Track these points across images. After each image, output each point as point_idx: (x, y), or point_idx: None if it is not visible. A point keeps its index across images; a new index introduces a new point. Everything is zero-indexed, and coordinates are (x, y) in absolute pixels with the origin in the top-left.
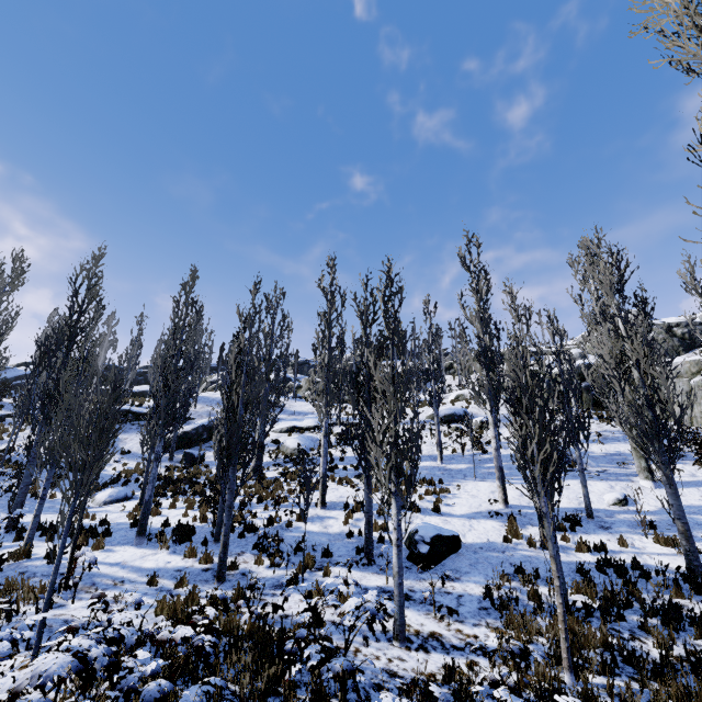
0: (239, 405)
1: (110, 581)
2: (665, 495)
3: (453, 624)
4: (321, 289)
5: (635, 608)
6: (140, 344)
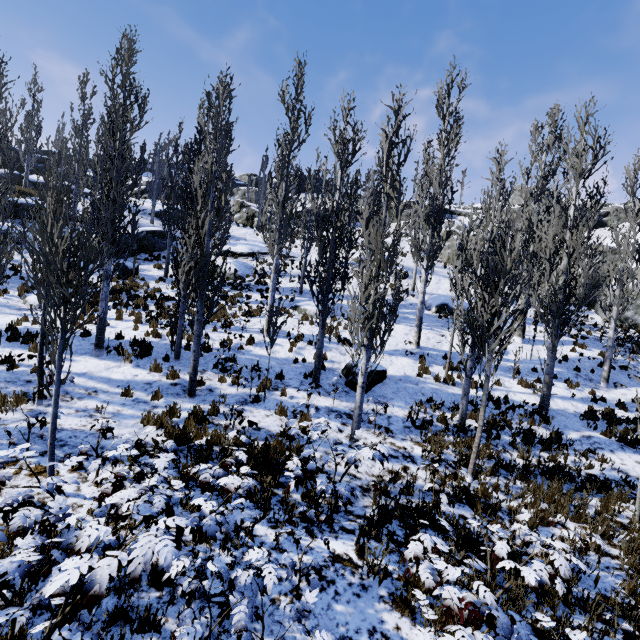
0: (206, 237)
1: (82, 391)
2: (527, 349)
3: (388, 439)
4: (284, 104)
5: (505, 430)
6: (39, 124)
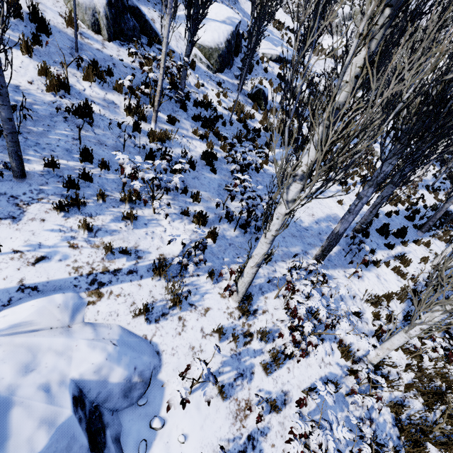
0: None
1: None
2: None
3: None
4: None
5: None
6: None
